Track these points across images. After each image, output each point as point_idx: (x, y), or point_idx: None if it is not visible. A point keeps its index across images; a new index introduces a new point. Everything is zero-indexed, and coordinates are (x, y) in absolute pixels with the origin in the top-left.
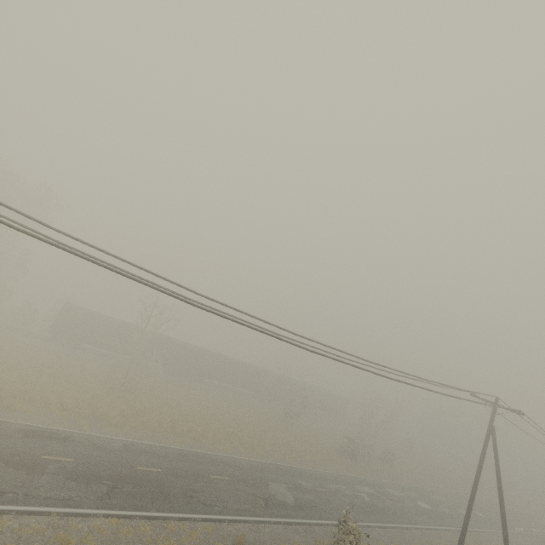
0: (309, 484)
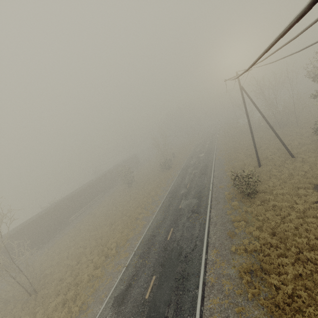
0: (184, 190)
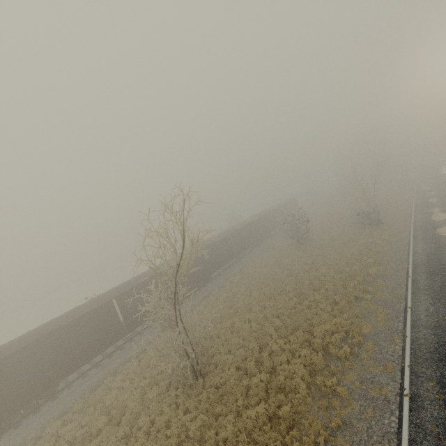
0: None
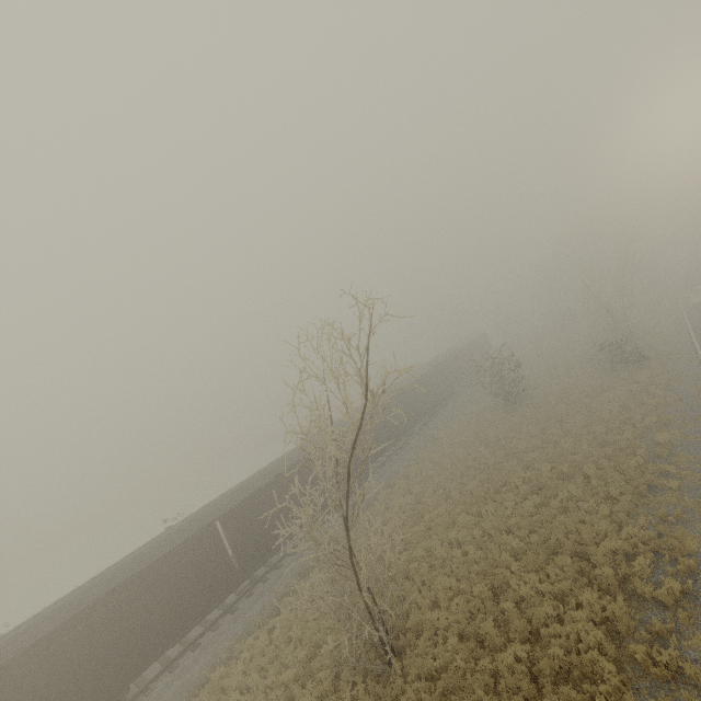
0: None
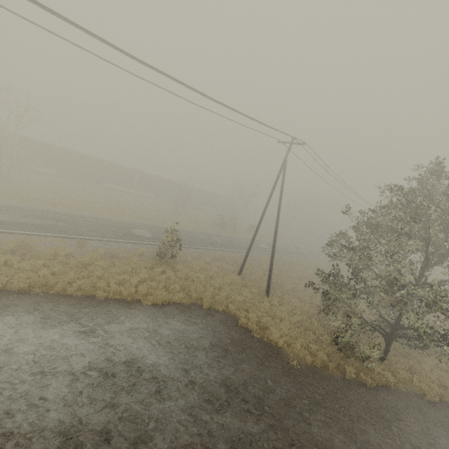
0: None
